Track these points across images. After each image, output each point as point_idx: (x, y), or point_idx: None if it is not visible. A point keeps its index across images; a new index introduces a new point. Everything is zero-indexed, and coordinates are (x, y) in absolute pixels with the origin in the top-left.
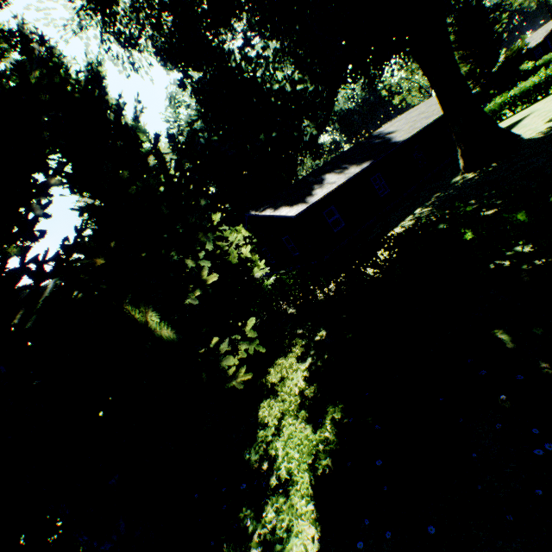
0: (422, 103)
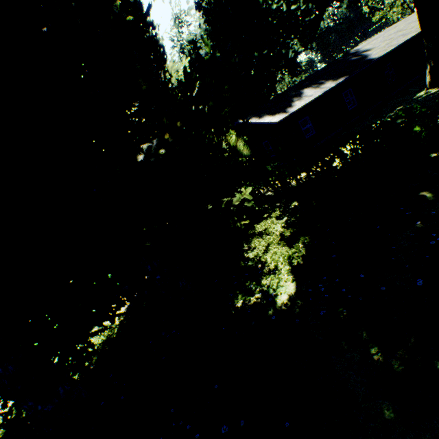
0: (402, 20)
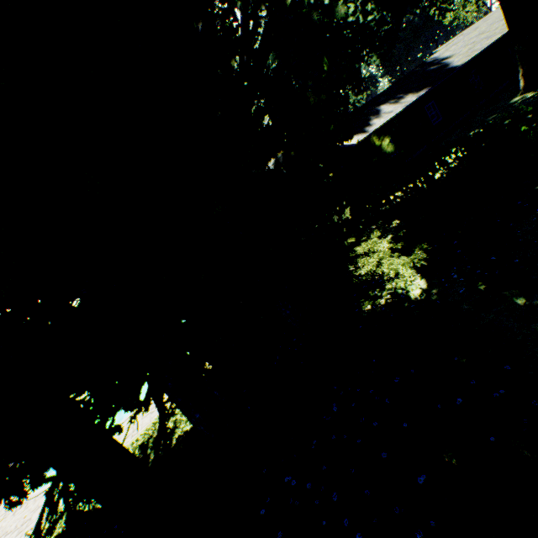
0: (479, 21)
